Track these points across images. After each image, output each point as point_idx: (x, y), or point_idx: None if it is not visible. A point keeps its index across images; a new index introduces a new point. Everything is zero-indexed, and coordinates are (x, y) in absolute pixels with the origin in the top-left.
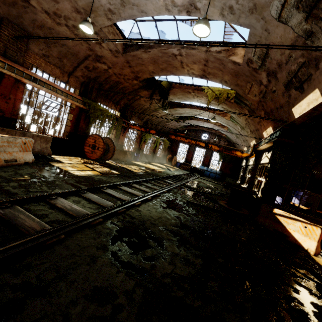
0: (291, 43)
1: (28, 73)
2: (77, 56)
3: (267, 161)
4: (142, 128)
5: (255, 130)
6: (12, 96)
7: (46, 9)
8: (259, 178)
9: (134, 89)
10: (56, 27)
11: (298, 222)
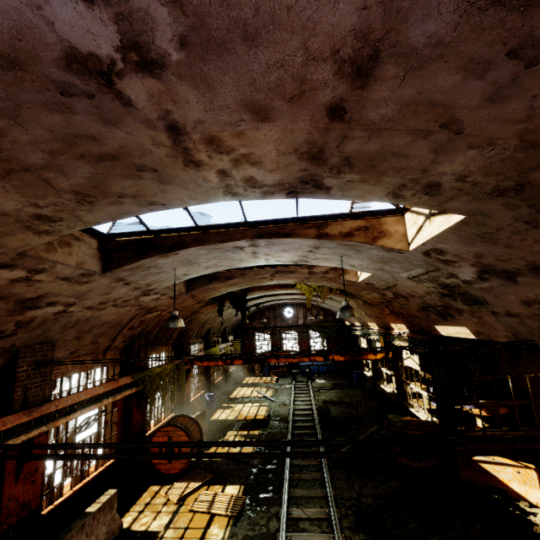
0: (425, 291)
1: (62, 406)
2: (120, 323)
3: (417, 368)
4: (217, 361)
5: (375, 316)
6: (40, 463)
7: (89, 305)
8: (413, 386)
9: (193, 312)
10: (96, 314)
11: (507, 467)
